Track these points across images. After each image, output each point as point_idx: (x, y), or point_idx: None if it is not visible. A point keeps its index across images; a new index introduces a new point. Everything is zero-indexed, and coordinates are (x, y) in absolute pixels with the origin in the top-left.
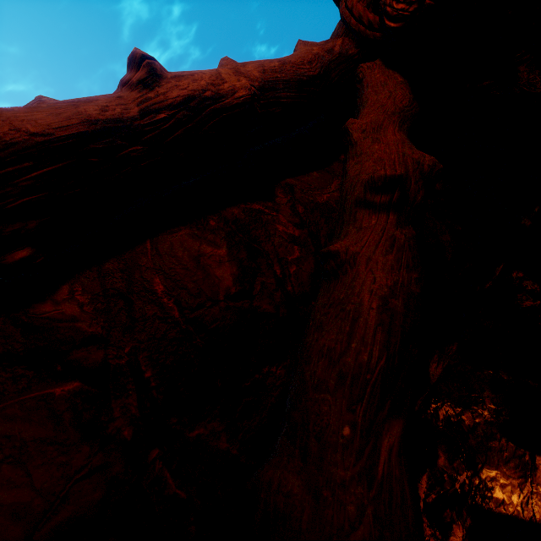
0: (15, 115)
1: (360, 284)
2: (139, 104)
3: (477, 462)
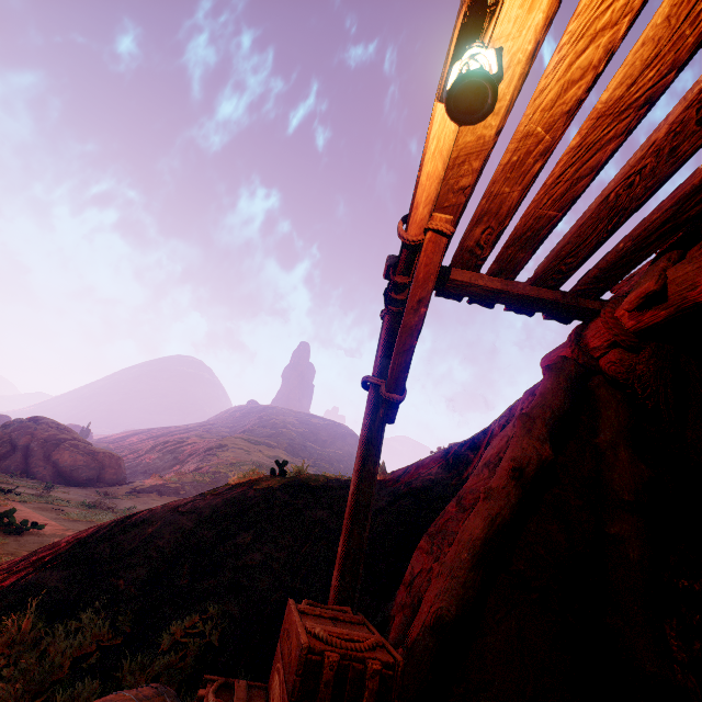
0: (501, 514)
1: (628, 552)
2: (520, 485)
3: None
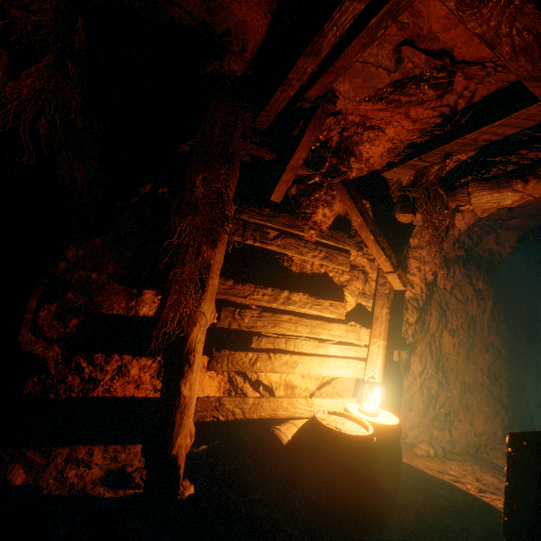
0: None
1: None
2: None
3: (93, 295)
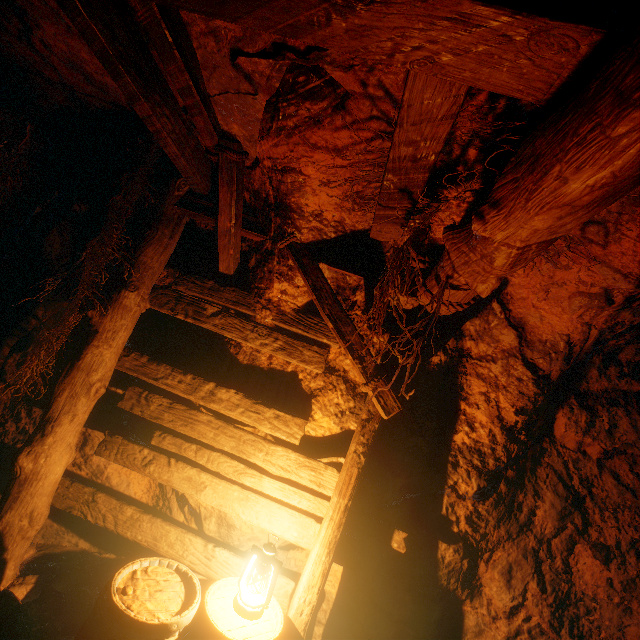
0: None
1: None
2: None
3: None
